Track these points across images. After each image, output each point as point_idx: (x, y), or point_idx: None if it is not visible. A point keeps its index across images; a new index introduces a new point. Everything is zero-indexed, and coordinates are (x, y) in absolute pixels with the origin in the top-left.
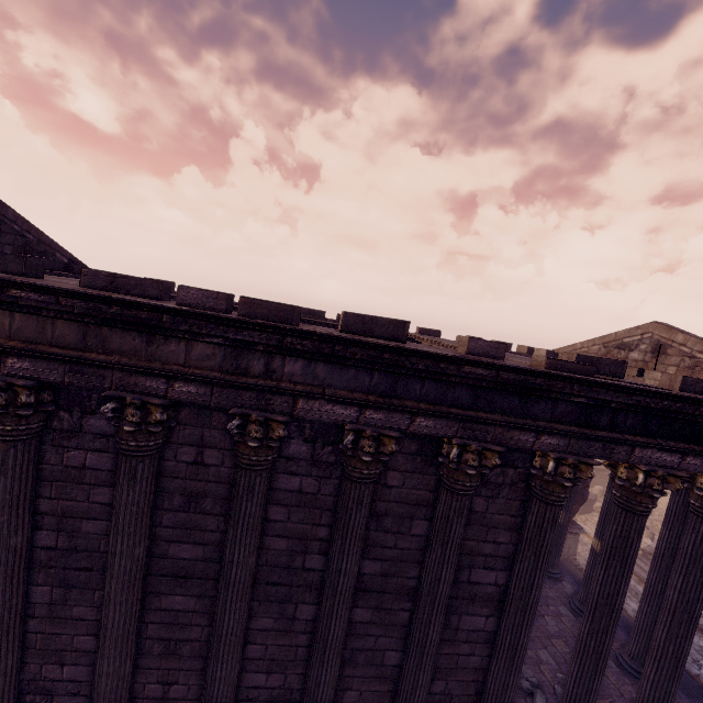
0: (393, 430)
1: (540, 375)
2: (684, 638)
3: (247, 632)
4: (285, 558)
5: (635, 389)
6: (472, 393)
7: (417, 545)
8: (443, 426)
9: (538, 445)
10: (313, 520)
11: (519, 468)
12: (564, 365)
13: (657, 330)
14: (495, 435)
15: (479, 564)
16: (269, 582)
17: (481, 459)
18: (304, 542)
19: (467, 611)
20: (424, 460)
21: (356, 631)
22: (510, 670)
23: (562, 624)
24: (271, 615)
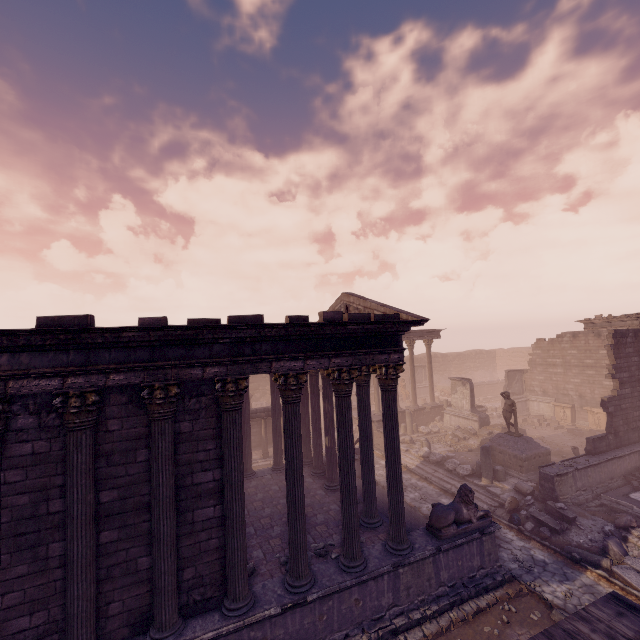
0: (94, 387)
1: (176, 328)
2: (348, 475)
3: (3, 584)
4: (29, 510)
5: (240, 325)
6: (150, 351)
7: (145, 468)
8: (132, 377)
9: (207, 375)
10: (50, 472)
11: (209, 395)
12: (199, 321)
13: (344, 297)
14: (174, 375)
15: (198, 469)
16: (18, 534)
17: (168, 393)
18: (45, 492)
19: (198, 506)
20: (135, 406)
21: (108, 550)
22: (233, 536)
23: (329, 515)
24: (25, 562)
